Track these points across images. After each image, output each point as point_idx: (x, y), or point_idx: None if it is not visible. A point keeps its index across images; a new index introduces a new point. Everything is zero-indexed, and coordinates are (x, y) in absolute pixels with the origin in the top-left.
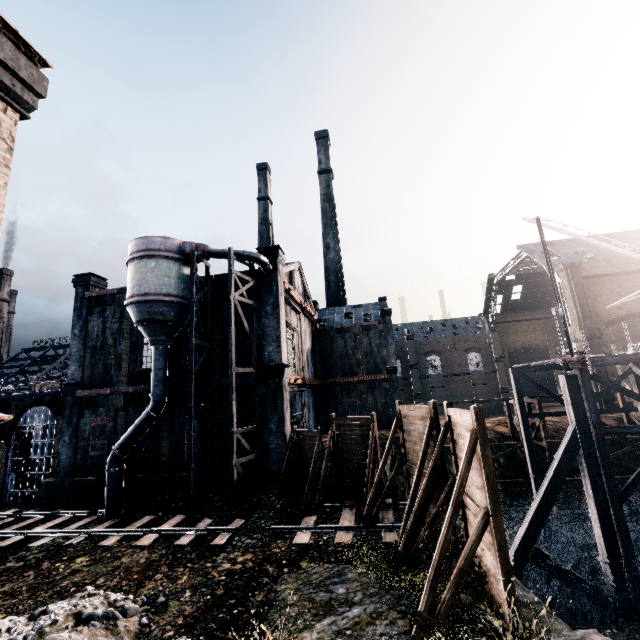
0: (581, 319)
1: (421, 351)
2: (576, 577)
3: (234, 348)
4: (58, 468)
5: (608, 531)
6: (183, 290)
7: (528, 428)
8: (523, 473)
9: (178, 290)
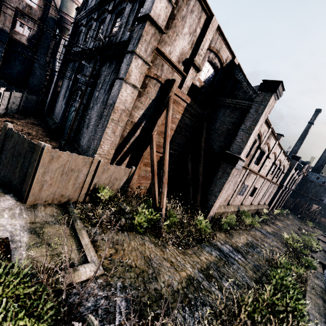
0: None
1: None
2: None
3: None
4: None
5: None
6: None
7: None
8: None
9: None
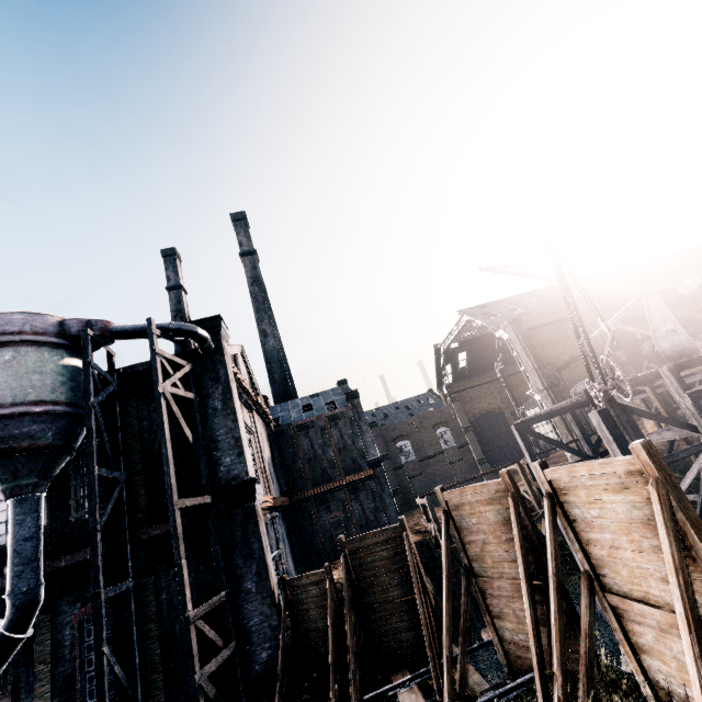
0: (538, 369)
1: (389, 438)
2: None
3: (173, 468)
4: None
5: None
6: (69, 392)
7: None
8: None
9: (60, 393)
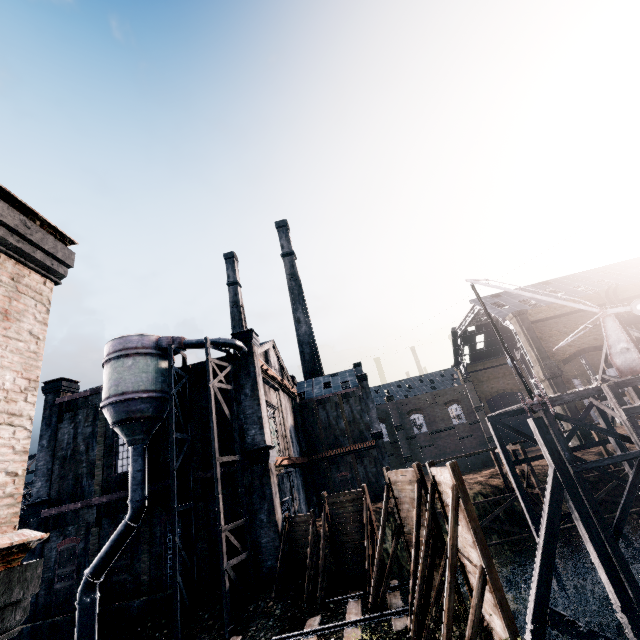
0: (540, 360)
1: (403, 411)
2: (598, 635)
3: (216, 437)
4: None
5: (613, 575)
6: (161, 384)
7: (517, 476)
8: (526, 527)
9: (156, 385)
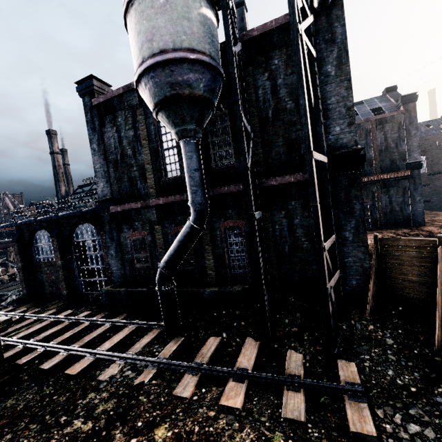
0: None
1: None
2: None
3: (308, 121)
4: (112, 278)
5: None
6: (209, 46)
7: None
8: None
9: (204, 44)
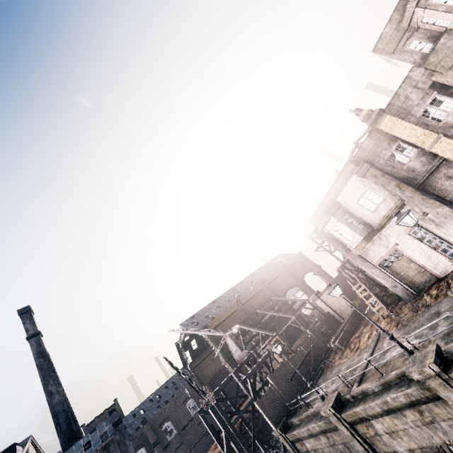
0: (221, 351)
1: (156, 426)
2: None
3: None
4: None
5: None
6: None
7: (220, 442)
8: None
9: None
